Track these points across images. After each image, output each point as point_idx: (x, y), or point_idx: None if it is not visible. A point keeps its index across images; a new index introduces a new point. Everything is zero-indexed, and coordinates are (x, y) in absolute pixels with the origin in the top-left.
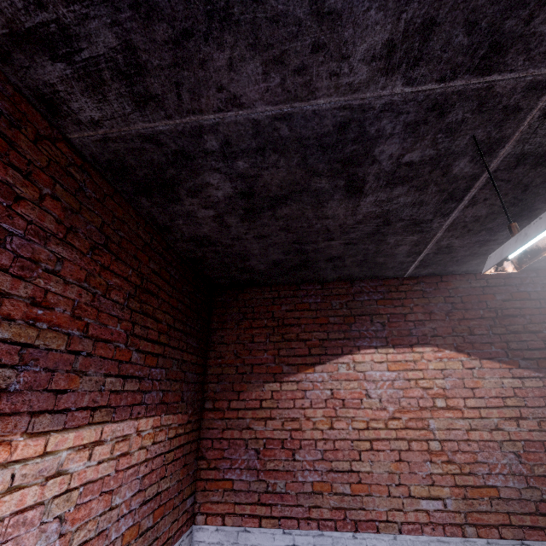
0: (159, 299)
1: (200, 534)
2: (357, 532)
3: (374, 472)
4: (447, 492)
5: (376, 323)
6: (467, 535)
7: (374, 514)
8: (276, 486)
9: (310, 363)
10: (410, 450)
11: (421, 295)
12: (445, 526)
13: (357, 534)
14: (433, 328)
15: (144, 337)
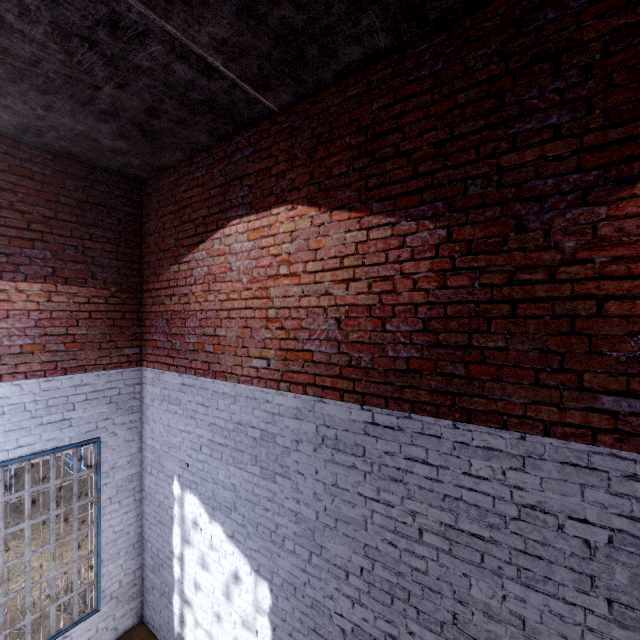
0: (18, 194)
1: (145, 372)
2: (215, 379)
3: (228, 336)
4: (274, 354)
5: (245, 187)
6: (281, 389)
7: (225, 367)
8: (176, 345)
9: (196, 243)
10: (254, 317)
11: (289, 135)
12: (268, 381)
13: (215, 380)
14: (293, 179)
15: (3, 225)
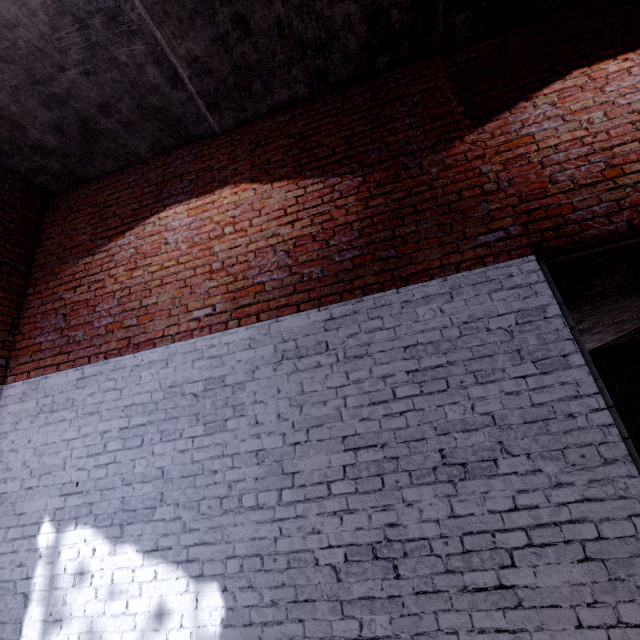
0: None
1: (8, 391)
2: (137, 353)
3: (160, 302)
4: (220, 300)
5: (185, 181)
6: (229, 328)
7: (154, 334)
8: (76, 337)
9: (121, 232)
10: (195, 275)
11: (230, 145)
12: (213, 327)
13: (137, 354)
14: (235, 169)
15: None
